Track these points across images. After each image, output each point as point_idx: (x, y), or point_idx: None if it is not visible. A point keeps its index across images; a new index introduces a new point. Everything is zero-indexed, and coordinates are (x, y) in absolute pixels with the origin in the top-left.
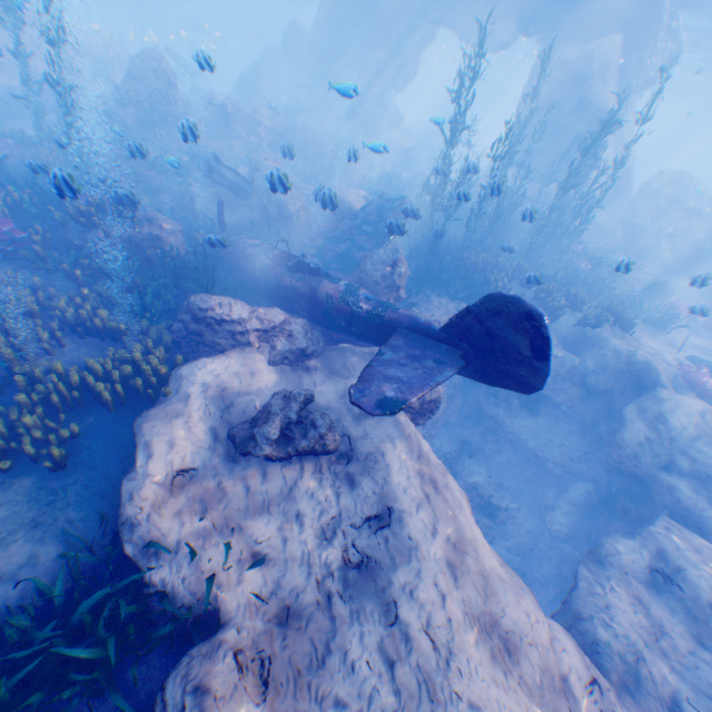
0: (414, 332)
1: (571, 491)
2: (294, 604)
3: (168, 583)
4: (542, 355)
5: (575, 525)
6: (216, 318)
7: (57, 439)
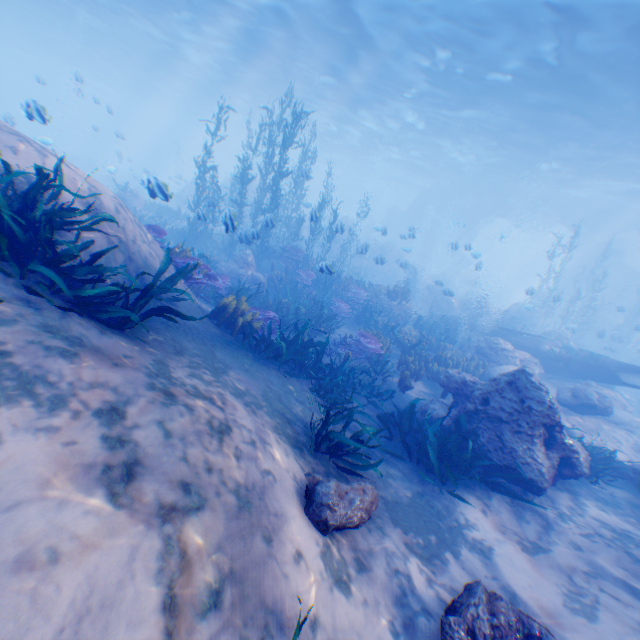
0: (621, 367)
1: None
2: None
3: (588, 443)
4: None
5: None
6: (500, 347)
7: None
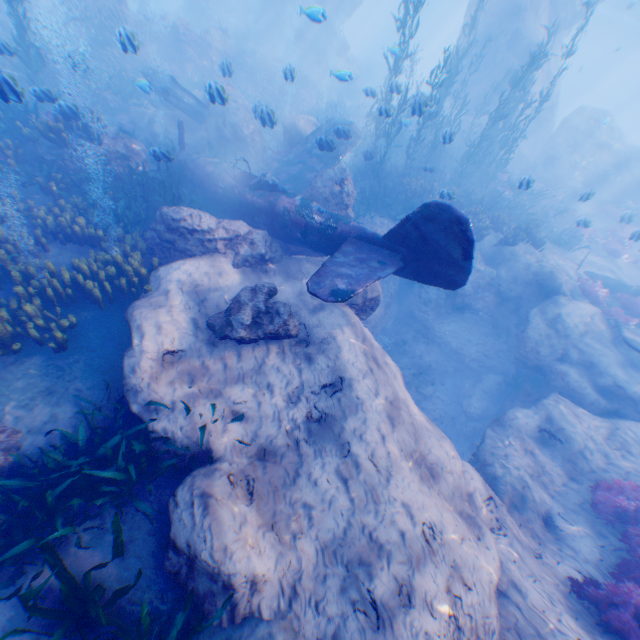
0: (361, 240)
1: (484, 381)
2: (268, 446)
3: (168, 430)
4: (466, 255)
5: (486, 408)
6: (187, 227)
7: (57, 328)
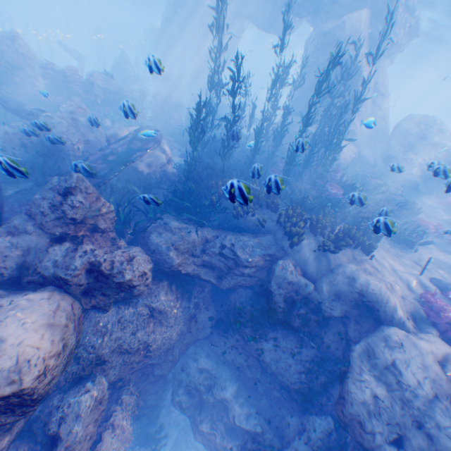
0: None
1: (308, 429)
2: None
3: None
4: None
5: None
6: None
7: None
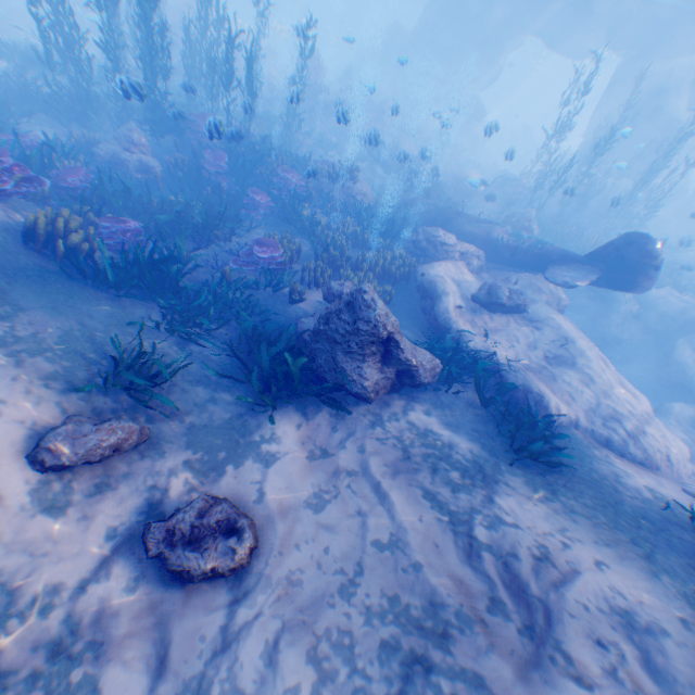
0: (564, 258)
1: None
2: (528, 367)
3: (474, 347)
4: (654, 268)
5: None
6: (439, 241)
7: (381, 291)
